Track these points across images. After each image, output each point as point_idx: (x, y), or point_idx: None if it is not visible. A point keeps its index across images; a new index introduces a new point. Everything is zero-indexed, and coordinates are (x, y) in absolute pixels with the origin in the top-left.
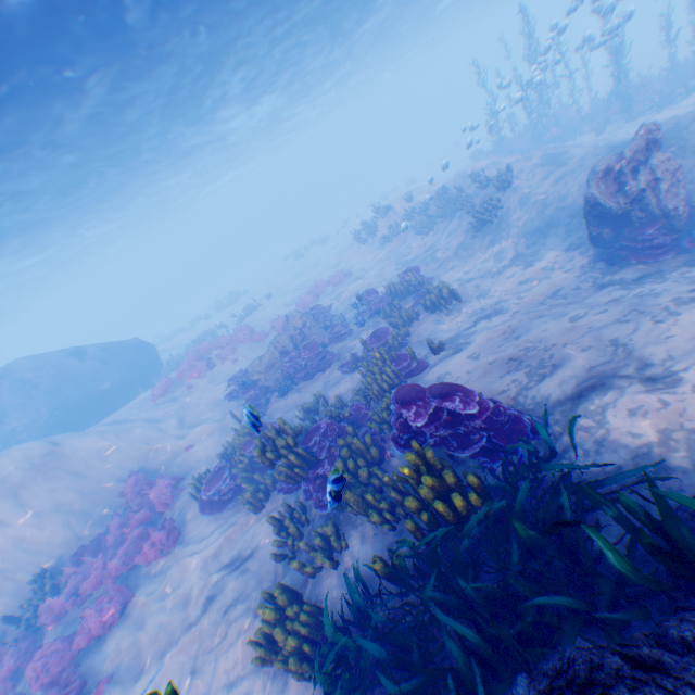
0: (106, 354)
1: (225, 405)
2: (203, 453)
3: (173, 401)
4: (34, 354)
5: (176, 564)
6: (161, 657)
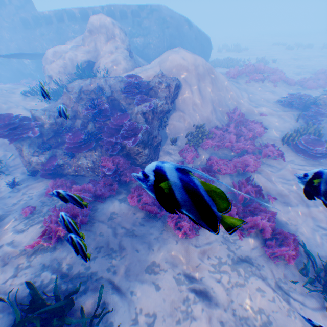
0: (197, 35)
1: (274, 106)
2: (272, 123)
3: (238, 84)
4: (170, 9)
5: (286, 168)
6: (306, 207)
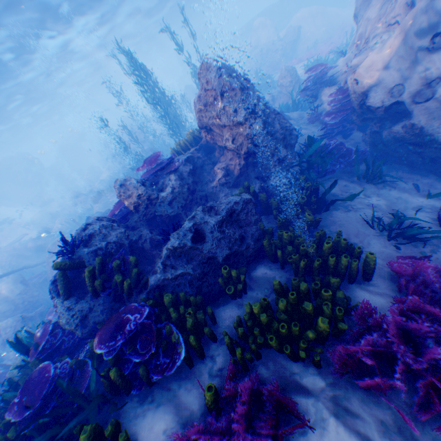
0: None
1: None
2: None
3: None
4: None
5: None
6: None
